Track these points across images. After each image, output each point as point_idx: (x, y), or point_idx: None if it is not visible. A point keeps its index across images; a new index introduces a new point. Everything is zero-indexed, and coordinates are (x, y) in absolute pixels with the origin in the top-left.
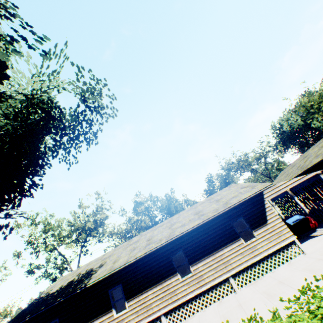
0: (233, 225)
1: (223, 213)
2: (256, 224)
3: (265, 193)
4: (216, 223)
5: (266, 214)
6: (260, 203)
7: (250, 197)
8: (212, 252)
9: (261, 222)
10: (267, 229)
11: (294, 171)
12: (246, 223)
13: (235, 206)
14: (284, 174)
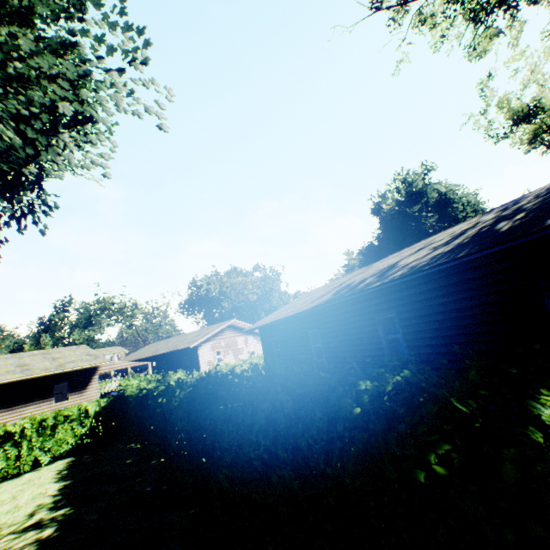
0: (55, 388)
1: (53, 373)
2: (77, 390)
3: (103, 366)
4: (39, 381)
5: (91, 384)
6: (93, 373)
7: (87, 366)
8: (16, 407)
9: (82, 389)
10: (84, 395)
11: (152, 351)
12: (69, 387)
13: (70, 370)
14: (147, 350)
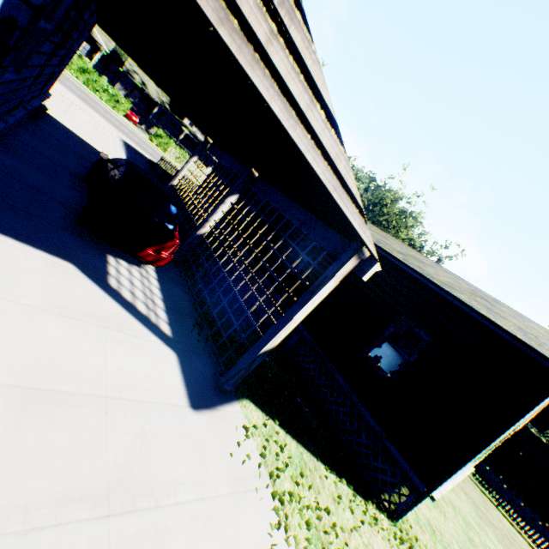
0: None
1: None
2: None
3: None
4: None
5: None
6: None
7: None
8: None
9: None
10: None
11: None
12: None
13: None
14: None
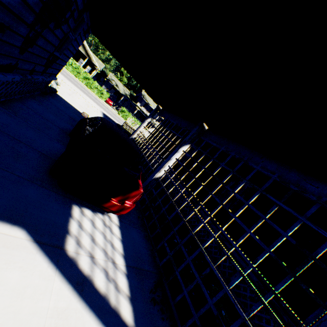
0: None
1: None
2: None
3: None
4: None
5: None
6: None
7: None
8: None
9: None
10: None
11: None
12: None
13: None
14: None
